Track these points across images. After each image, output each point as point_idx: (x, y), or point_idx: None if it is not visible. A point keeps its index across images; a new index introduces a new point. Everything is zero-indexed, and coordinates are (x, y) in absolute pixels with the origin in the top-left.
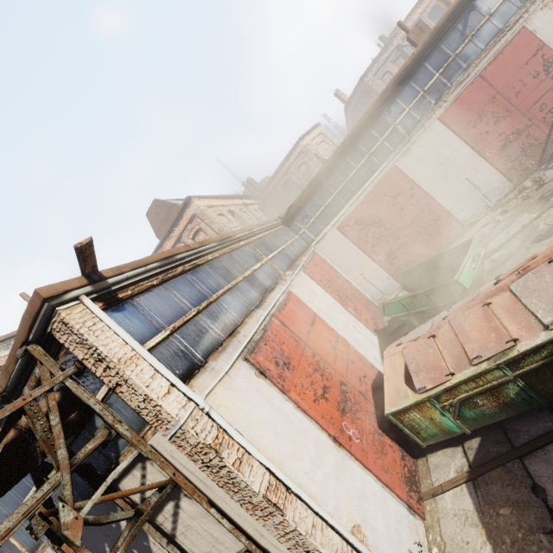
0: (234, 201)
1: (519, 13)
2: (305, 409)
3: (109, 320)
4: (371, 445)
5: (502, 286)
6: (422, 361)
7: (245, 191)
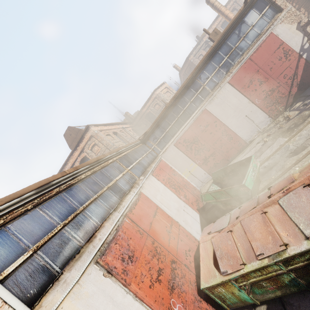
0: (117, 126)
1: (268, 25)
2: (141, 297)
3: None
4: None
5: (273, 200)
6: (224, 250)
7: (125, 119)
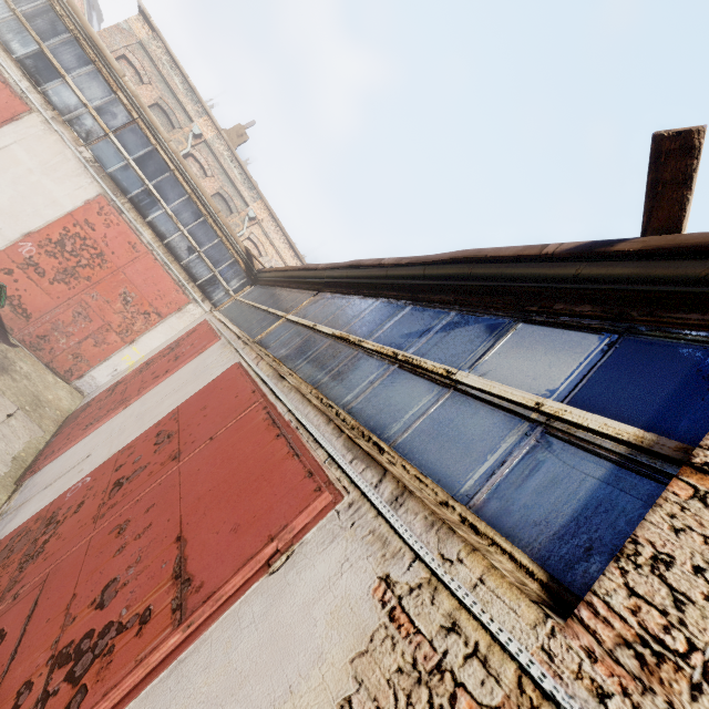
0: None
1: (424, 481)
2: None
3: None
4: None
5: None
6: None
7: None
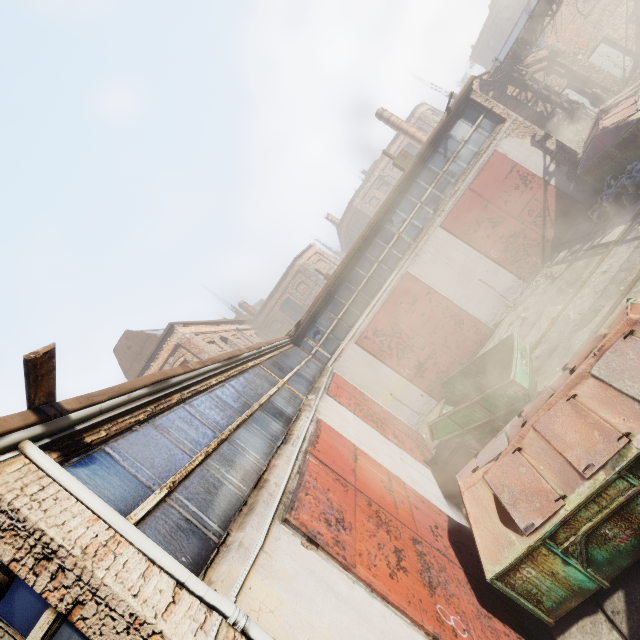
0: (226, 327)
1: (489, 140)
2: (383, 592)
3: (69, 478)
4: (483, 638)
5: (581, 373)
6: (516, 486)
7: (238, 316)
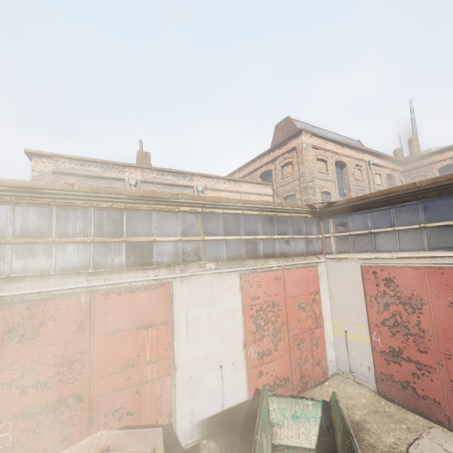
0: (358, 154)
1: None
2: None
3: None
4: None
5: None
6: None
7: (398, 149)
